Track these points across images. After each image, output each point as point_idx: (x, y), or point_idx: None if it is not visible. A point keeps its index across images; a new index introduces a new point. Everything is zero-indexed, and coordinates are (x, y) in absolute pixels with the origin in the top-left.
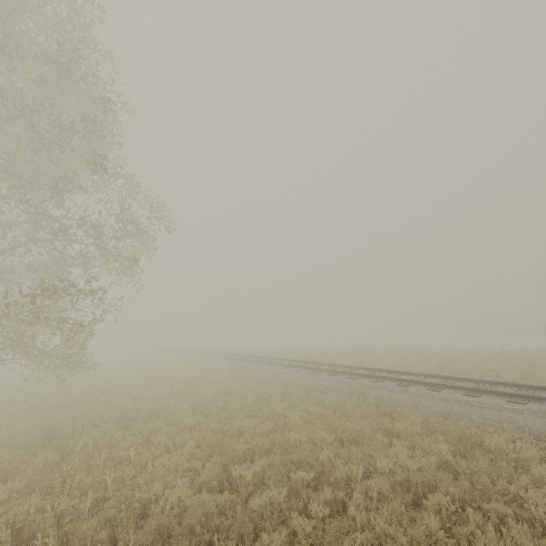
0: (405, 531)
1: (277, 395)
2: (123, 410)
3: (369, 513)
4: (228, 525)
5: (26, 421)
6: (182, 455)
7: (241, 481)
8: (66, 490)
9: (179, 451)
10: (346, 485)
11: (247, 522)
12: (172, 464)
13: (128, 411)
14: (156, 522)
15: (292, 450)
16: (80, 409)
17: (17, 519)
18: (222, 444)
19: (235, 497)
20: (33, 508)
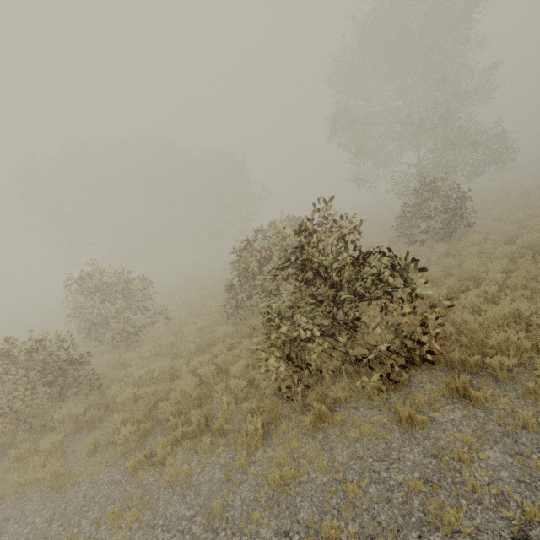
0: None
1: None
2: None
3: None
4: None
5: None
6: None
7: None
8: None
9: None
10: None
11: None
12: None
13: None
14: None
15: None
16: None
17: None
18: None
19: None
20: None
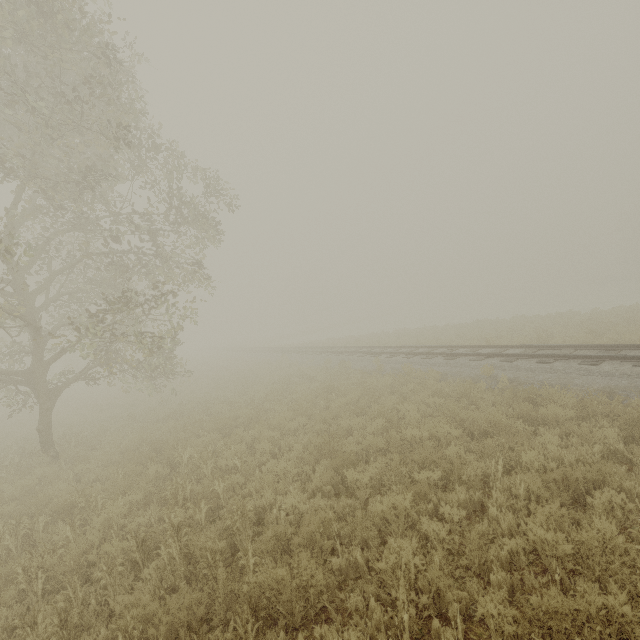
0: (566, 534)
1: (386, 388)
2: (221, 419)
3: (516, 513)
4: (349, 530)
5: (132, 436)
6: (290, 461)
7: (358, 485)
8: (180, 501)
9: (286, 456)
10: (482, 483)
11: (370, 526)
12: (280, 470)
13: (227, 419)
14: (272, 532)
15: (412, 449)
16: (180, 420)
17: (139, 531)
18: (330, 447)
19: (353, 501)
20: (154, 518)
